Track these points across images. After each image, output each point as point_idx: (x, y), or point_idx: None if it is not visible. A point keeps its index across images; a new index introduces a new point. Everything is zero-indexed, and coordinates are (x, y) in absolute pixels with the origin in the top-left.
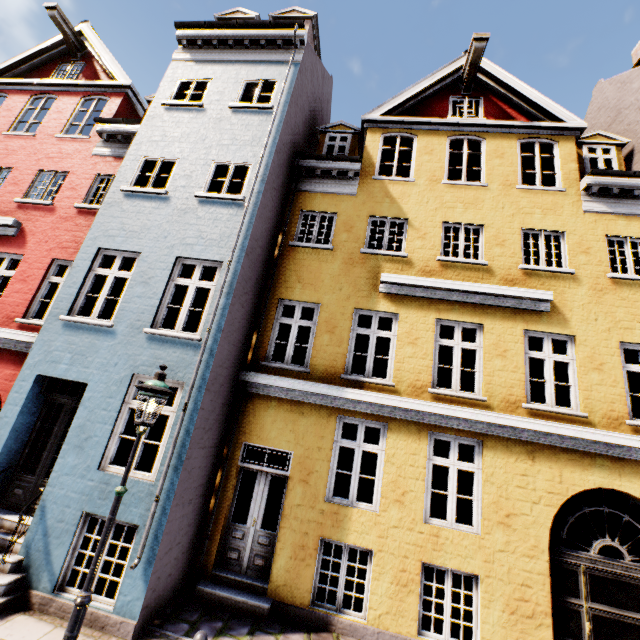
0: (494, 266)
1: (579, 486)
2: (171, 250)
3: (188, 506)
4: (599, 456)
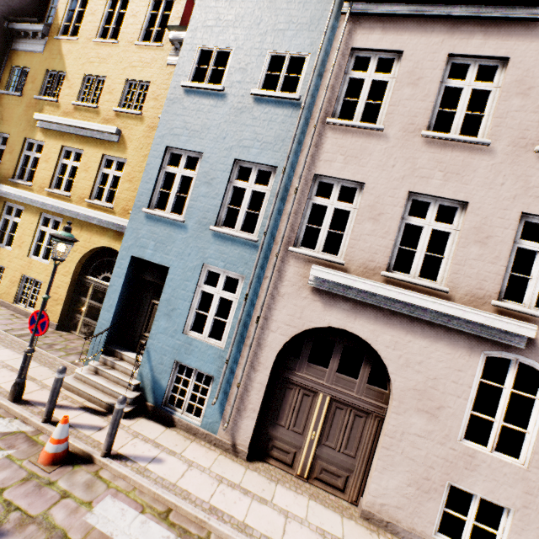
0: (102, 109)
1: (96, 245)
2: None
3: None
4: (111, 230)
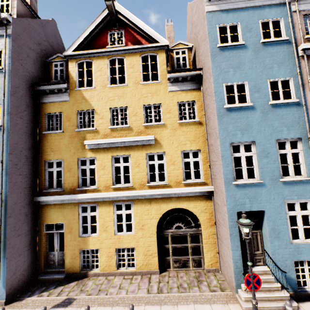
0: (133, 126)
1: (166, 209)
2: None
3: (19, 257)
4: (173, 197)
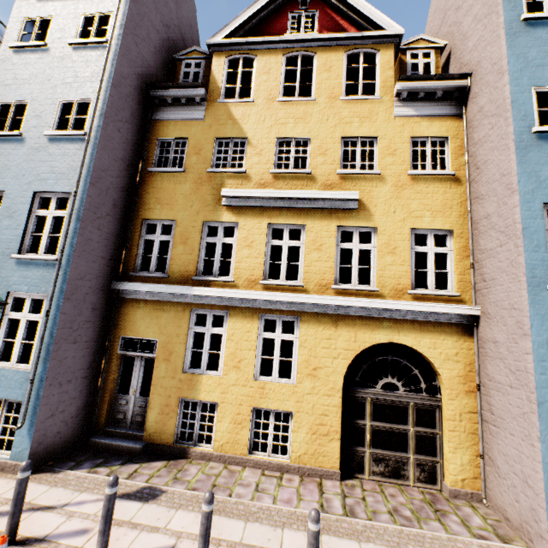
0: (317, 174)
1: (368, 343)
2: (29, 186)
3: (68, 385)
4: (385, 319)
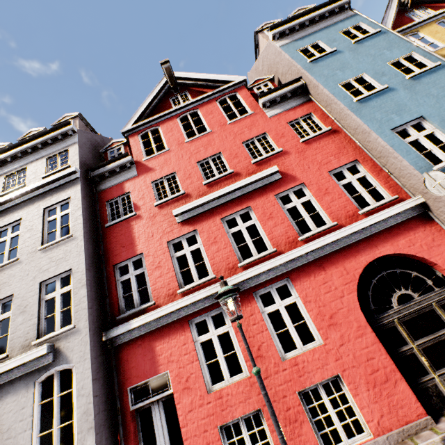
0: None
1: None
2: (439, 104)
3: None
4: None
